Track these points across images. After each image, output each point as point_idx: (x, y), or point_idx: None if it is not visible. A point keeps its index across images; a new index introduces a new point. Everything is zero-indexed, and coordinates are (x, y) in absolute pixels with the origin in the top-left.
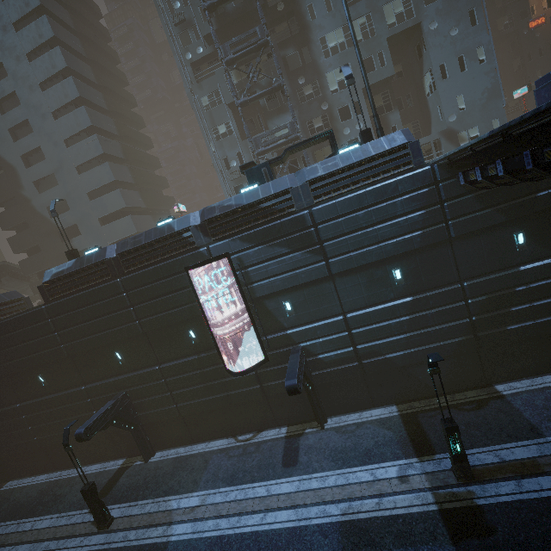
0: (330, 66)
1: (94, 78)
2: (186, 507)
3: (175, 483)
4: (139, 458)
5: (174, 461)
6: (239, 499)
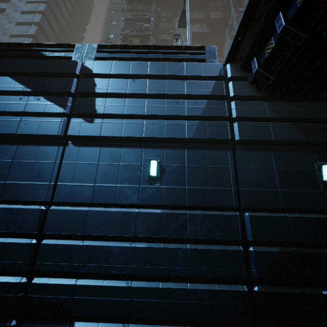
0: None
1: None
2: None
3: None
4: None
5: None
6: None
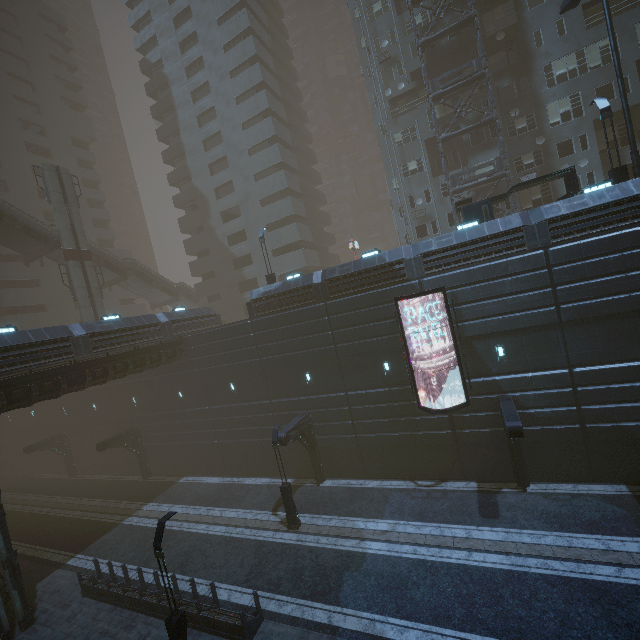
0: (553, 96)
1: (285, 117)
2: (375, 529)
3: (356, 508)
4: (308, 481)
5: (348, 490)
6: (435, 535)
